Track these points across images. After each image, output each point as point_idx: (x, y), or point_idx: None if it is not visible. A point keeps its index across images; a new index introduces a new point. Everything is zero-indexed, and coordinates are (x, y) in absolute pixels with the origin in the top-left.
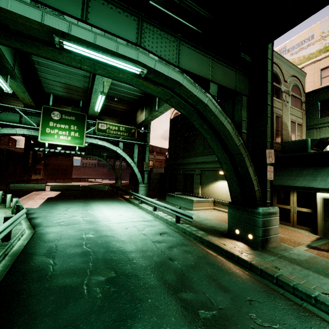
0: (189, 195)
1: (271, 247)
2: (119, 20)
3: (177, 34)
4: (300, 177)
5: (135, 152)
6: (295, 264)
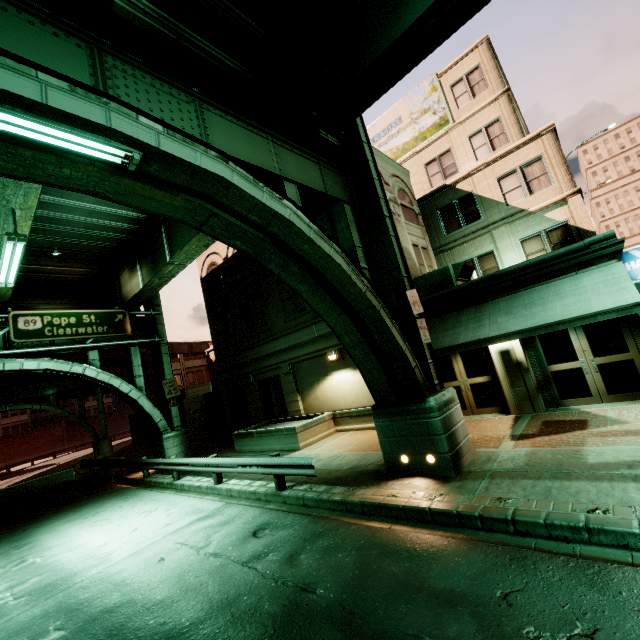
0: (282, 420)
1: (468, 463)
2: (34, 41)
3: (191, 88)
4: (461, 327)
5: (135, 364)
6: (521, 479)
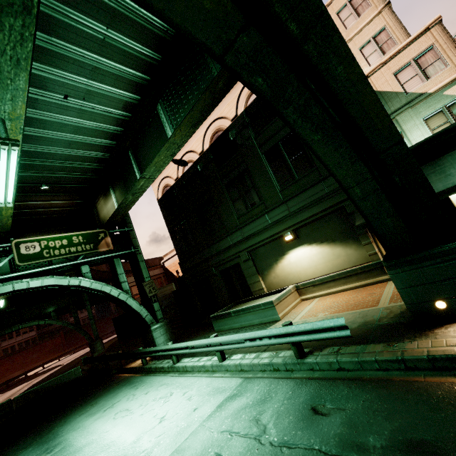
0: (247, 299)
1: None
2: None
3: None
4: None
5: (119, 272)
6: None
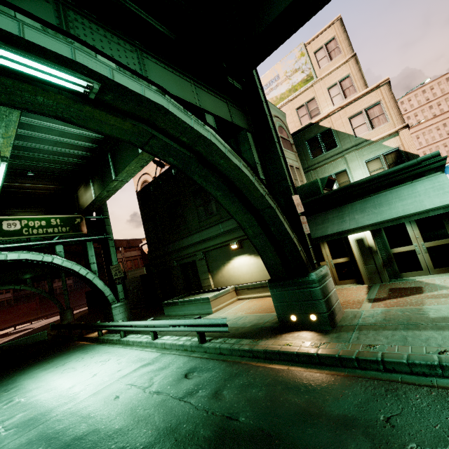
0: (198, 292)
1: (339, 320)
2: None
3: (134, 41)
4: (328, 223)
5: (90, 255)
6: (382, 330)
